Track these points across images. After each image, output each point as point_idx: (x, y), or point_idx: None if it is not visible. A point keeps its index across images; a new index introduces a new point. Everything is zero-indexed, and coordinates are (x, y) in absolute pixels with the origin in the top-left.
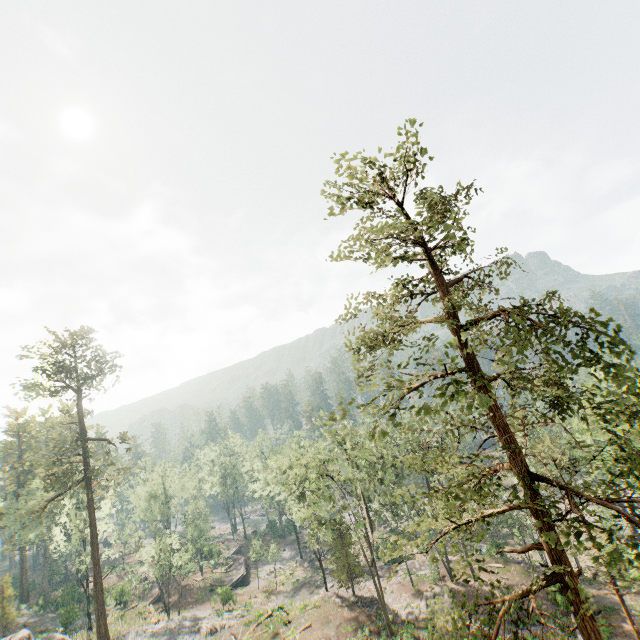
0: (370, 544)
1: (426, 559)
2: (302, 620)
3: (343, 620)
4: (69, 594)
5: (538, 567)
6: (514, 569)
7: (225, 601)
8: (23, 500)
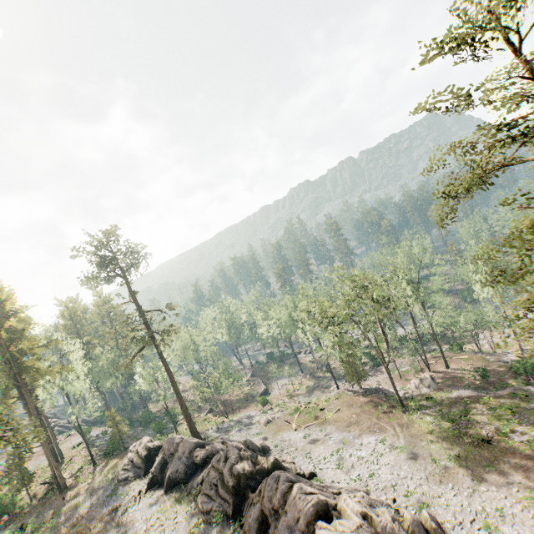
0: (381, 354)
1: (403, 361)
2: (331, 407)
3: (362, 403)
4: (146, 416)
5: (493, 354)
6: (475, 358)
7: (264, 405)
8: (93, 362)
